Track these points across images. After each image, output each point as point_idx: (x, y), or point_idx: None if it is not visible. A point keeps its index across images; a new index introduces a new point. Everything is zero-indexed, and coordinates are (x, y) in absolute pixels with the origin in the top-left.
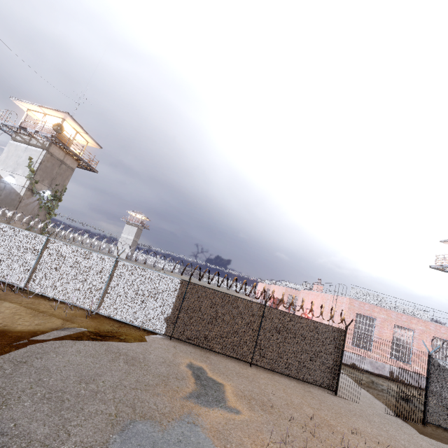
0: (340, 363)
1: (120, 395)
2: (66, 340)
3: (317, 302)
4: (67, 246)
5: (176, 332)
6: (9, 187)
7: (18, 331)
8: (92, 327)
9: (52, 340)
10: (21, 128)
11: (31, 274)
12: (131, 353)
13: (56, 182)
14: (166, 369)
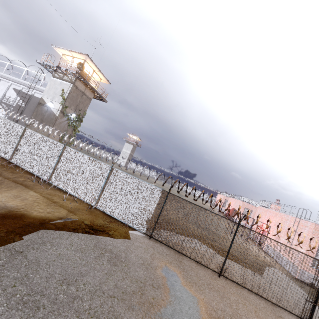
0: (317, 295)
1: (97, 304)
2: (65, 231)
3: (275, 220)
4: (77, 153)
5: (154, 233)
6: (50, 110)
7: (33, 216)
8: (89, 220)
9: (53, 230)
10: (57, 67)
11: (52, 171)
12: (116, 250)
13: (79, 108)
14: (143, 272)
